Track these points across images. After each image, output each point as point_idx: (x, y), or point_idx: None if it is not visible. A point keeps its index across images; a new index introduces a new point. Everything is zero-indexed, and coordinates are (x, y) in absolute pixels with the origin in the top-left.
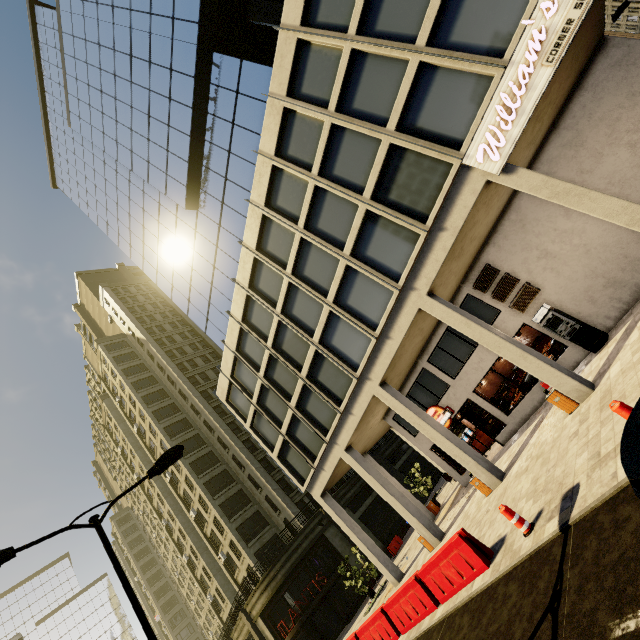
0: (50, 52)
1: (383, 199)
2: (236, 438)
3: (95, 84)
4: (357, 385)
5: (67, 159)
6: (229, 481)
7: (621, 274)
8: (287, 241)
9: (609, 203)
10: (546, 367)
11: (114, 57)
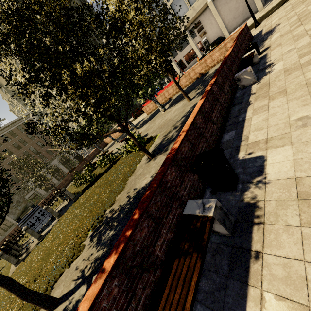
0: None
1: None
2: None
3: None
4: None
5: None
6: None
7: (221, 35)
8: None
9: (220, 21)
10: (199, 52)
11: None
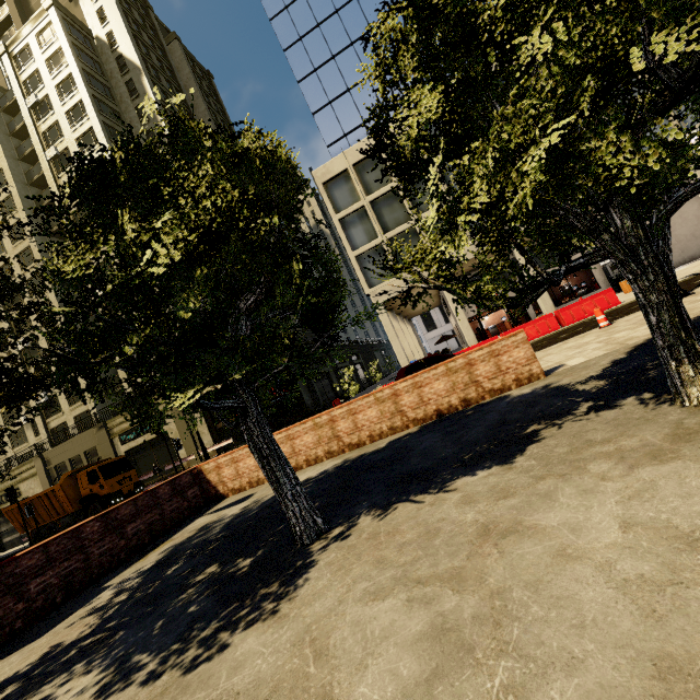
0: None
1: None
2: None
3: None
4: None
5: None
6: None
7: None
8: None
9: None
10: None
11: None
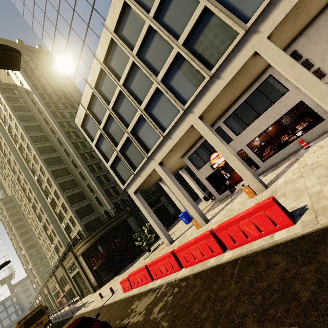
0: None
1: None
2: (83, 162)
3: None
4: (181, 117)
5: None
6: (75, 186)
7: None
8: None
9: None
10: None
11: None
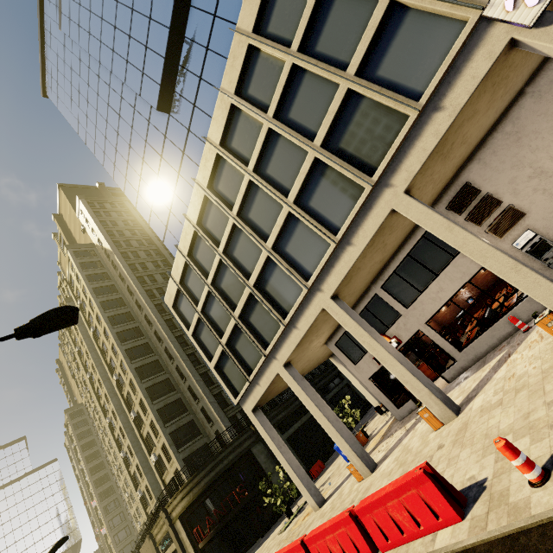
0: None
1: (369, 77)
2: (182, 350)
3: None
4: (306, 297)
5: (57, 66)
6: (170, 389)
7: None
8: (253, 135)
9: None
10: (545, 283)
11: None
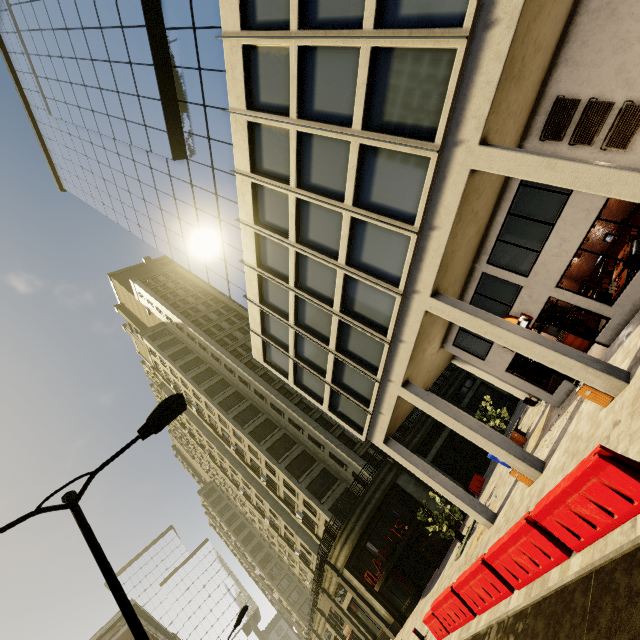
0: (12, 40)
1: (392, 22)
2: (288, 402)
3: (54, 51)
4: (402, 304)
5: (62, 155)
6: (290, 444)
7: None
8: (283, 147)
9: None
10: None
11: (59, 6)
